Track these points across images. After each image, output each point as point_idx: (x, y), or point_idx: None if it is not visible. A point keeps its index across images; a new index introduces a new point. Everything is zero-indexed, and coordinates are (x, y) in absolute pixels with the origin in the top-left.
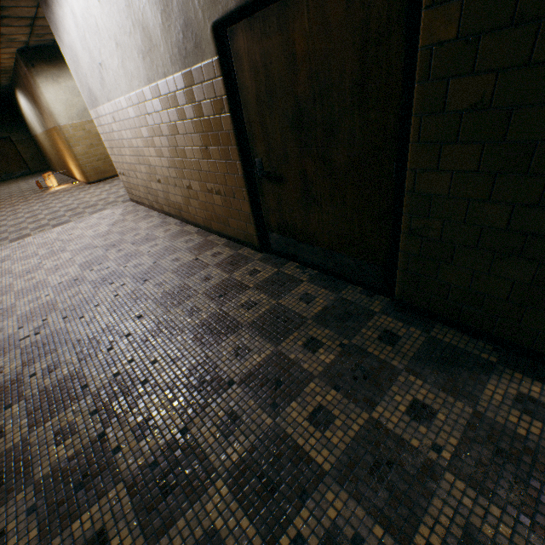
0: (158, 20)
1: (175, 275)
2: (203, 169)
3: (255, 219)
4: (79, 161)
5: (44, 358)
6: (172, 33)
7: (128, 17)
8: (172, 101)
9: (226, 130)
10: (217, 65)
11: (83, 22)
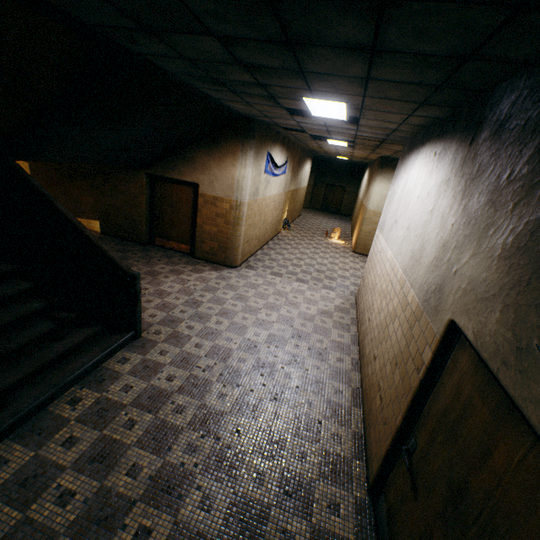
0: (430, 257)
1: (292, 419)
2: (386, 368)
3: (382, 466)
4: (359, 235)
5: (186, 396)
6: (430, 276)
7: (421, 227)
8: (403, 303)
9: (411, 383)
10: (435, 342)
11: (405, 192)
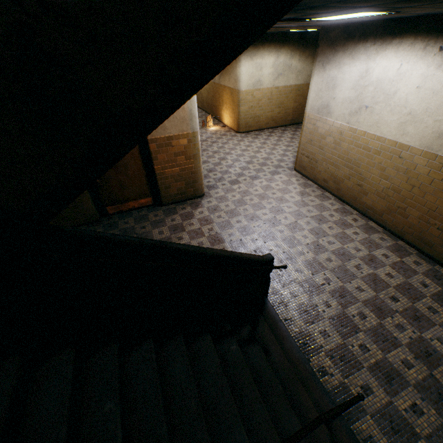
0: None
1: (395, 271)
2: (438, 212)
3: None
4: (239, 116)
5: (350, 306)
6: None
7: None
8: None
9: None
10: None
11: (374, 81)
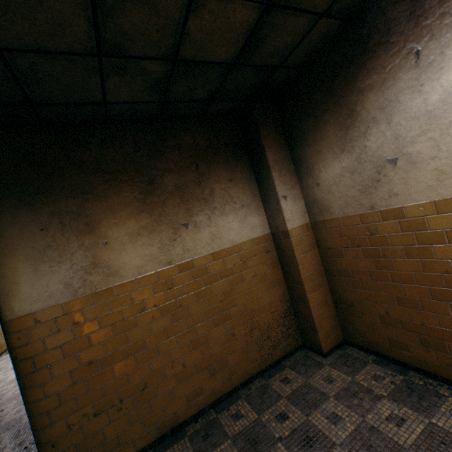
0: None
1: None
2: None
3: None
4: None
5: None
6: None
7: None
8: None
9: None
10: None
11: None
